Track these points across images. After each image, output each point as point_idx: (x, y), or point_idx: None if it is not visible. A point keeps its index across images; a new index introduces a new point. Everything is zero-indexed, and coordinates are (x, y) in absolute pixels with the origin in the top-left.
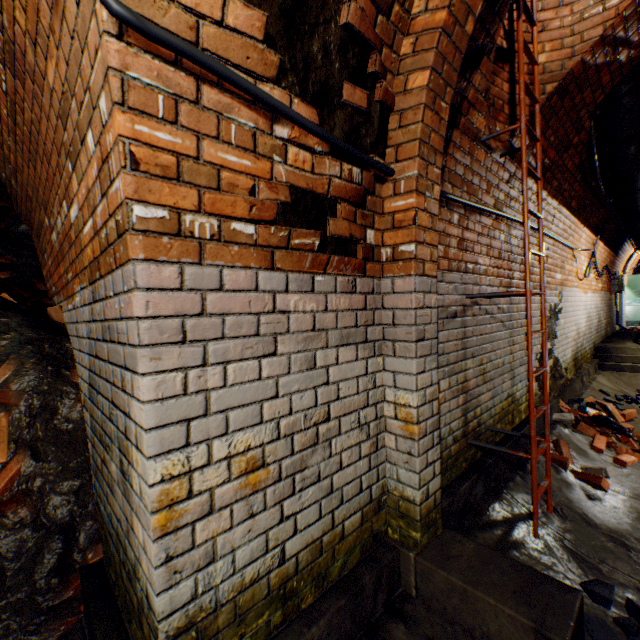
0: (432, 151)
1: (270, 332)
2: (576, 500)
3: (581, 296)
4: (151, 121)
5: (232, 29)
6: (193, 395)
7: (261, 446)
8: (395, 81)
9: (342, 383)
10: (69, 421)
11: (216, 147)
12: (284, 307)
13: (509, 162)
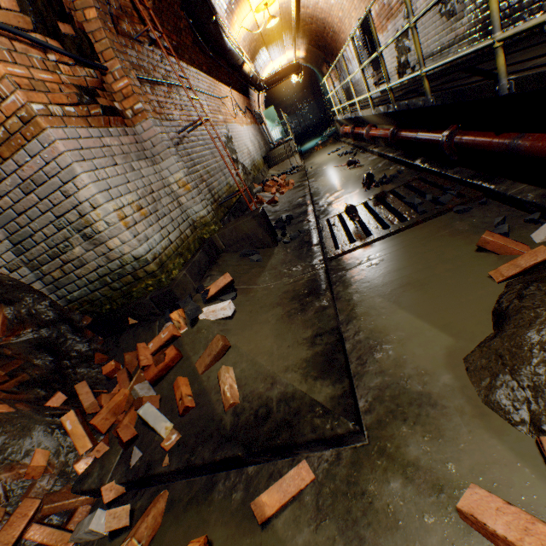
0: (120, 53)
1: (110, 156)
2: (270, 209)
3: (241, 128)
4: (10, 65)
5: (6, 9)
6: (103, 181)
7: (137, 201)
8: (77, 15)
9: (150, 177)
10: (11, 281)
11: (36, 72)
12: (107, 144)
13: (156, 49)
